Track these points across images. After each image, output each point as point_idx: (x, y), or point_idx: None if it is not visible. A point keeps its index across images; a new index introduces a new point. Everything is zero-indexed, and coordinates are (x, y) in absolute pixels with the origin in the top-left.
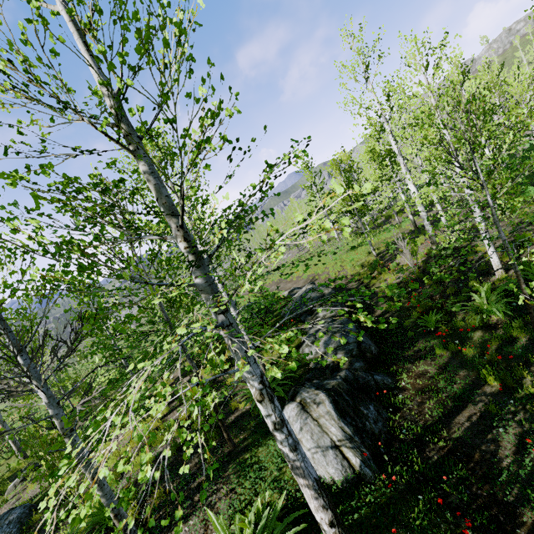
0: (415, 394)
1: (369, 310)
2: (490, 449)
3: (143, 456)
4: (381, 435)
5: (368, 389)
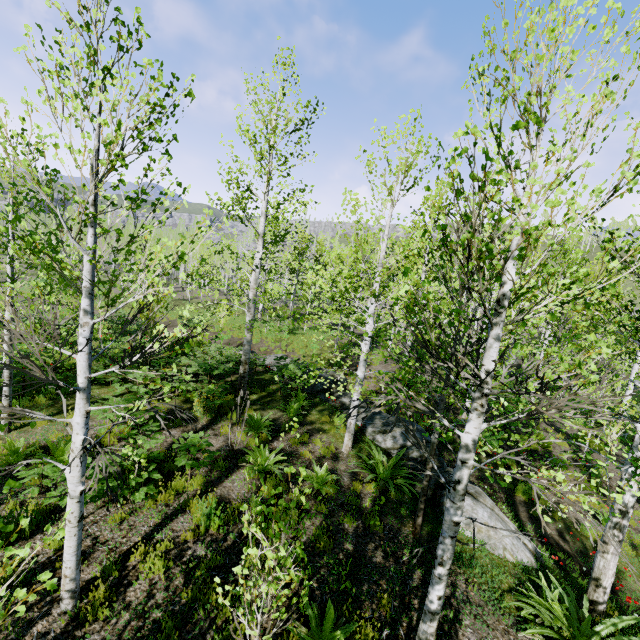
0: None
1: None
2: (553, 539)
3: None
4: None
5: None
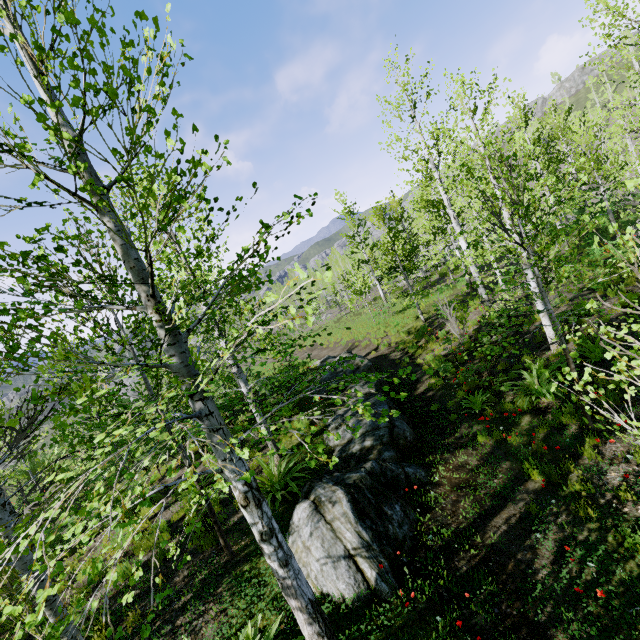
0: (451, 490)
1: (411, 387)
2: (526, 558)
3: (40, 594)
4: (406, 541)
5: (397, 484)
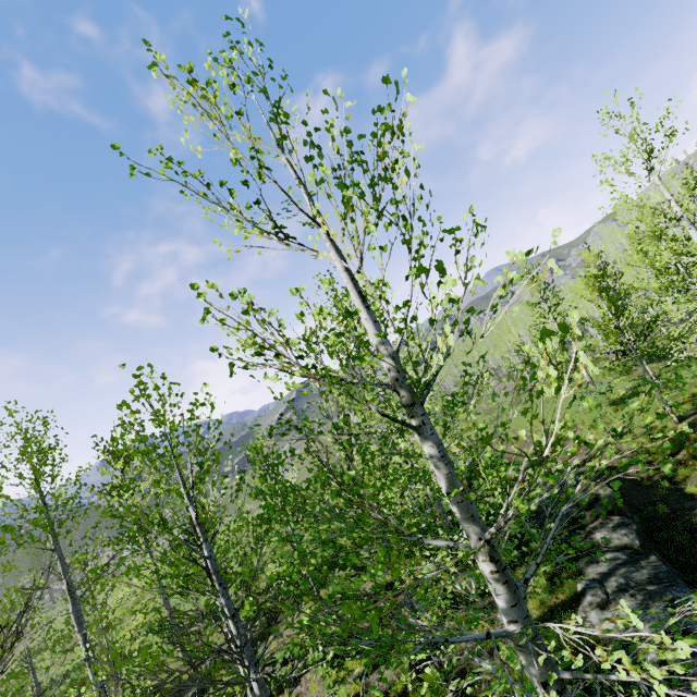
0: None
1: (692, 536)
2: None
3: None
4: None
5: None
